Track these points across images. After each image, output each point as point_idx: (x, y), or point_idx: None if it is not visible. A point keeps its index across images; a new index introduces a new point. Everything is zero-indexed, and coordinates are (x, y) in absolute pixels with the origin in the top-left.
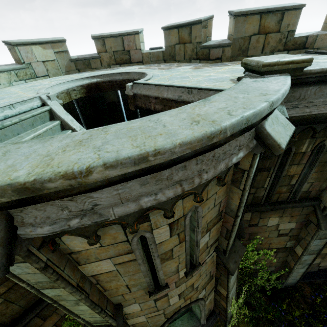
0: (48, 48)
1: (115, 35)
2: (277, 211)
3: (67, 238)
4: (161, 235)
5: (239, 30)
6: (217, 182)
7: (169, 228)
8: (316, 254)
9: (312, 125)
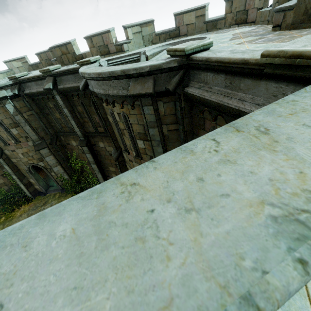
0: (19, 61)
1: (43, 52)
2: (71, 137)
3: None
4: None
5: (56, 54)
6: None
7: None
8: (95, 164)
9: (43, 96)
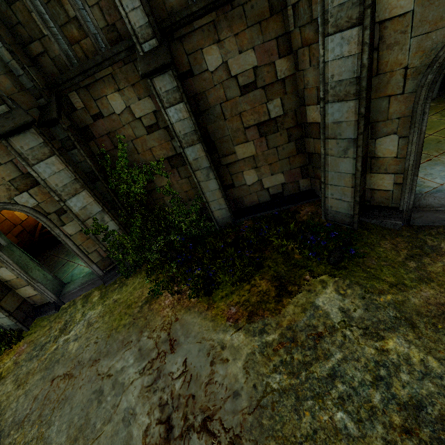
0: None
1: None
2: (105, 79)
3: None
4: None
5: None
6: None
7: None
8: (198, 142)
9: None
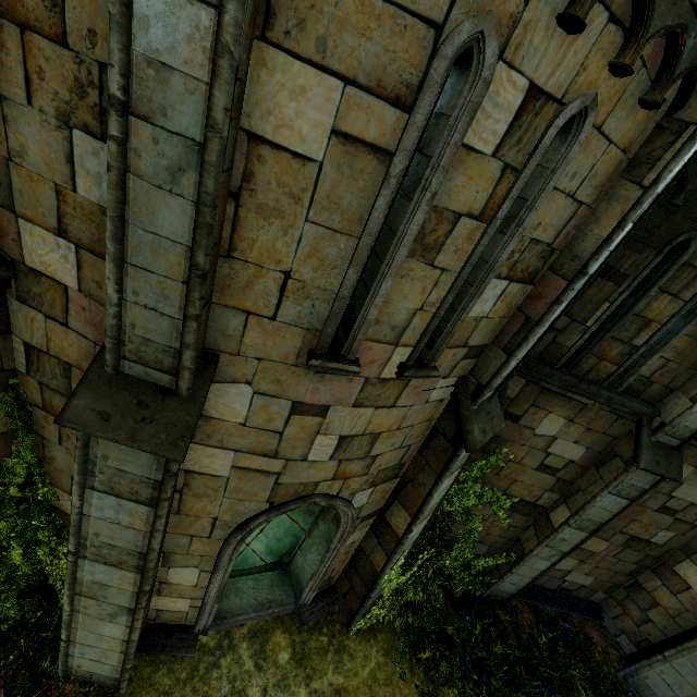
0: None
1: None
2: (572, 402)
3: None
4: (492, 114)
5: None
6: (646, 91)
7: (520, 107)
8: (589, 532)
9: None
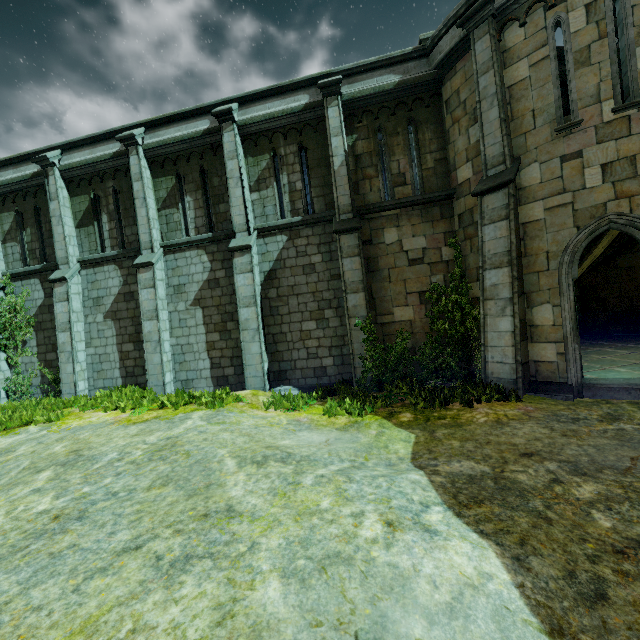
0: None
1: None
2: None
3: (507, 33)
4: (576, 21)
5: None
6: None
7: (586, 11)
8: None
9: None
